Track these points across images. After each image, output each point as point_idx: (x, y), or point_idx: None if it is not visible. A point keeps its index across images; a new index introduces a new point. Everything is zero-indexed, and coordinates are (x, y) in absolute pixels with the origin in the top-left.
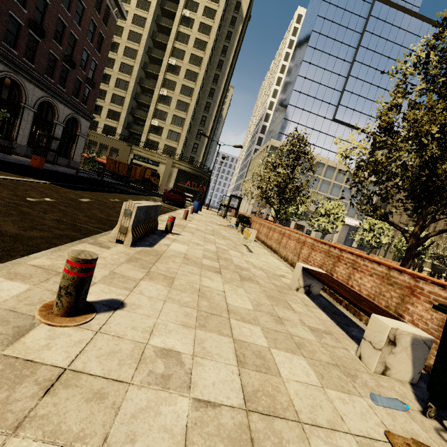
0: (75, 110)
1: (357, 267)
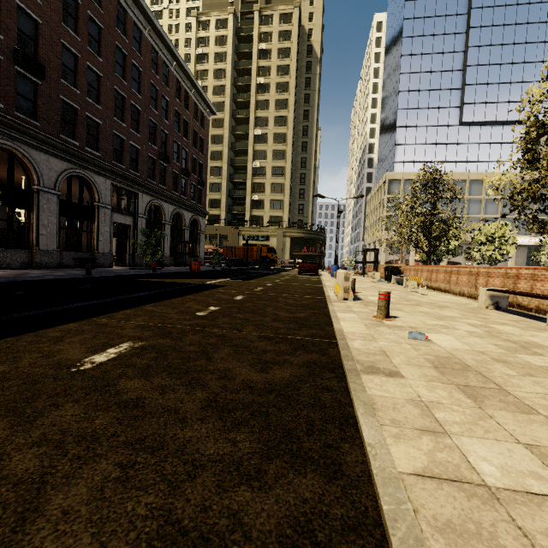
0: (195, 212)
1: (536, 279)
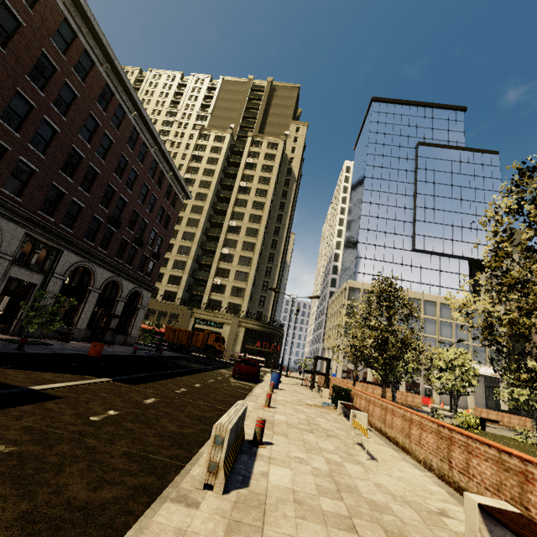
0: (139, 284)
1: None
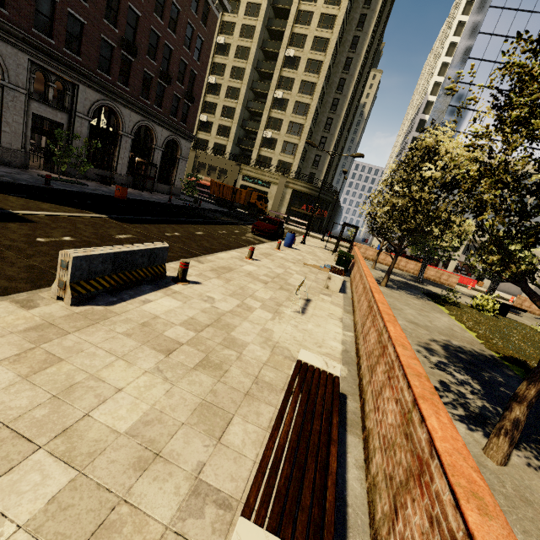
0: (174, 131)
1: (390, 377)
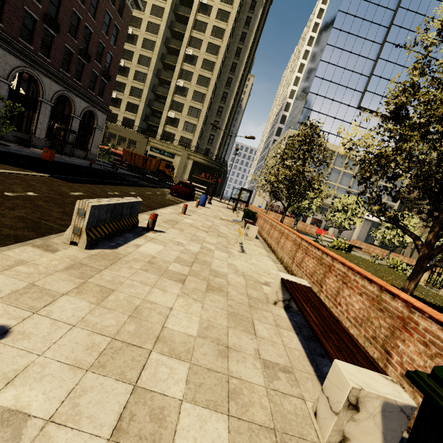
0: (92, 103)
1: (347, 282)
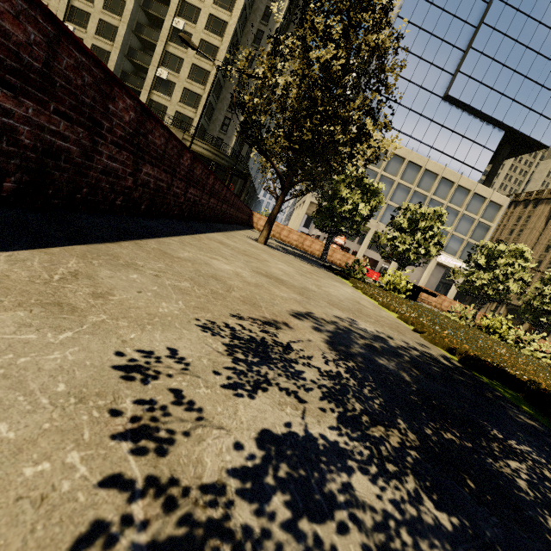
0: None
1: None
